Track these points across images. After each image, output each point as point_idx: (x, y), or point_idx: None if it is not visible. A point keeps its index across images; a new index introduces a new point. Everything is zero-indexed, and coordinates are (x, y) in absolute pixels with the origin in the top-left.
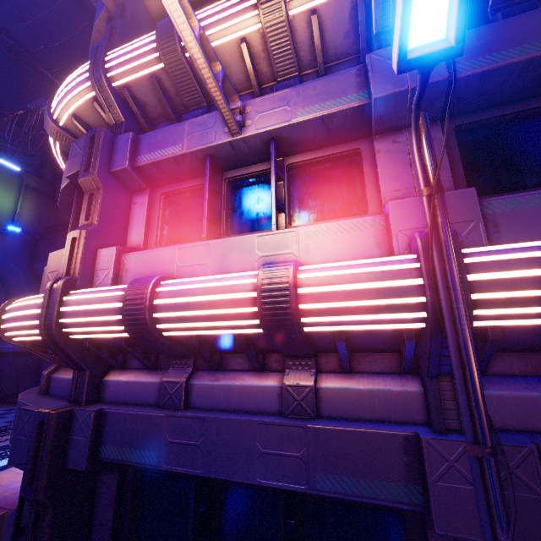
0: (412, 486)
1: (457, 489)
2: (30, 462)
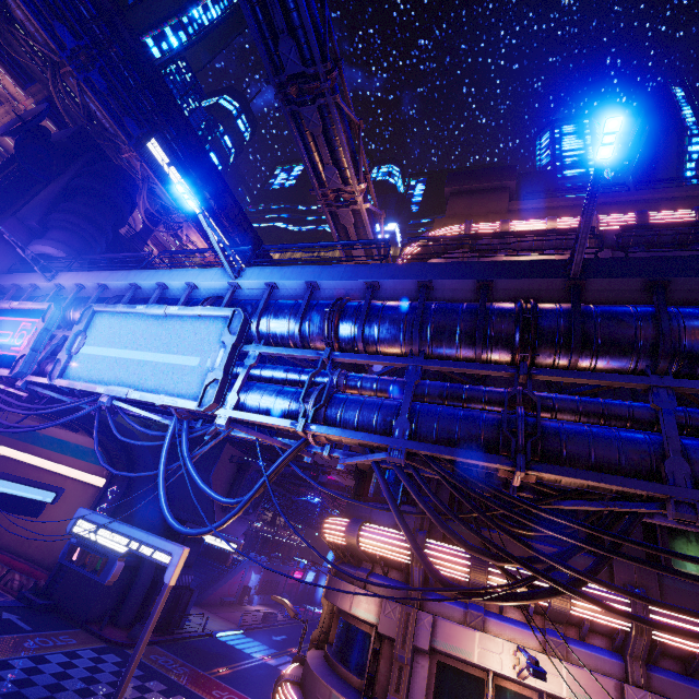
0: None
1: None
2: None
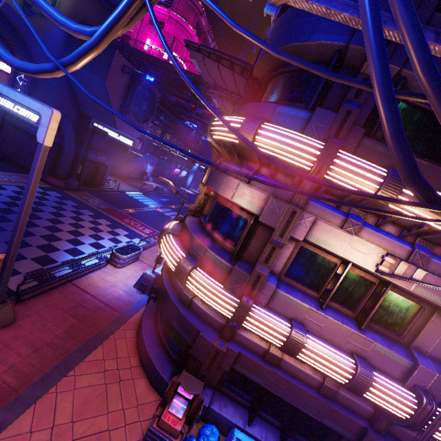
0: (354, 436)
1: None
2: (209, 363)
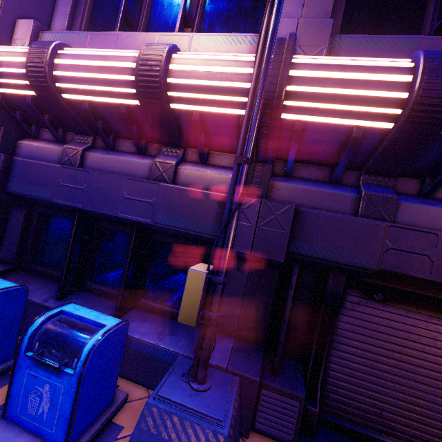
0: (216, 225)
1: (241, 224)
2: None
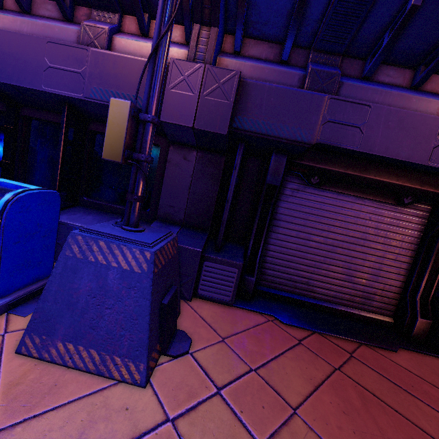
0: None
1: (183, 94)
2: None
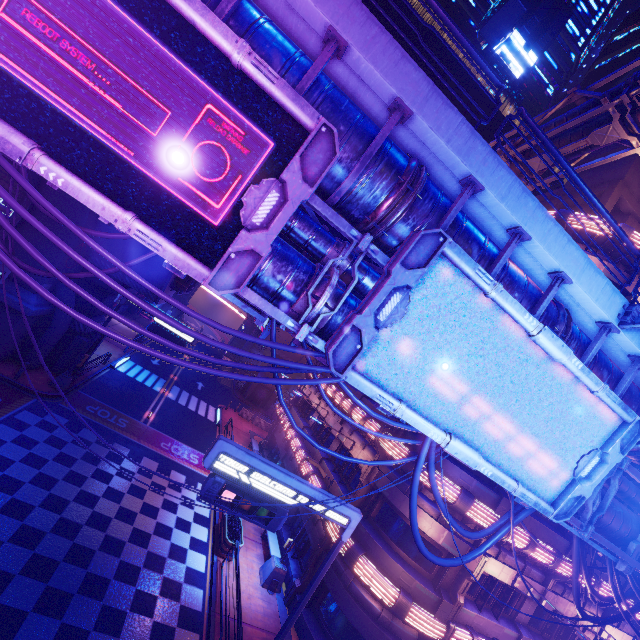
0: None
1: None
2: None
